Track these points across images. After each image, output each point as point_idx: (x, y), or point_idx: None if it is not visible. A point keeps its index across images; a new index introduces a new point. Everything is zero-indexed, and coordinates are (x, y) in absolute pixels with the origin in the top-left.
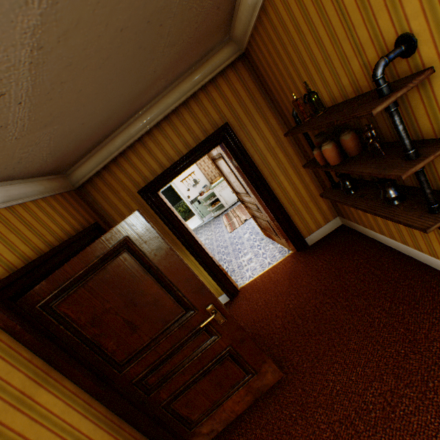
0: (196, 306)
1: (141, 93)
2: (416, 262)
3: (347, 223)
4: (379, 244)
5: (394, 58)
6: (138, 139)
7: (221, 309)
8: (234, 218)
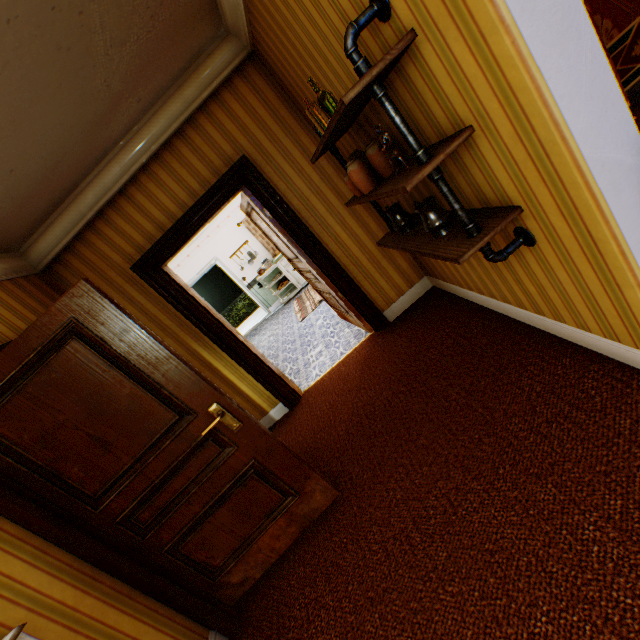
0: (195, 408)
1: (99, 120)
2: (509, 321)
3: (437, 284)
4: (471, 305)
5: (367, 22)
6: (120, 192)
7: (232, 410)
8: (308, 301)
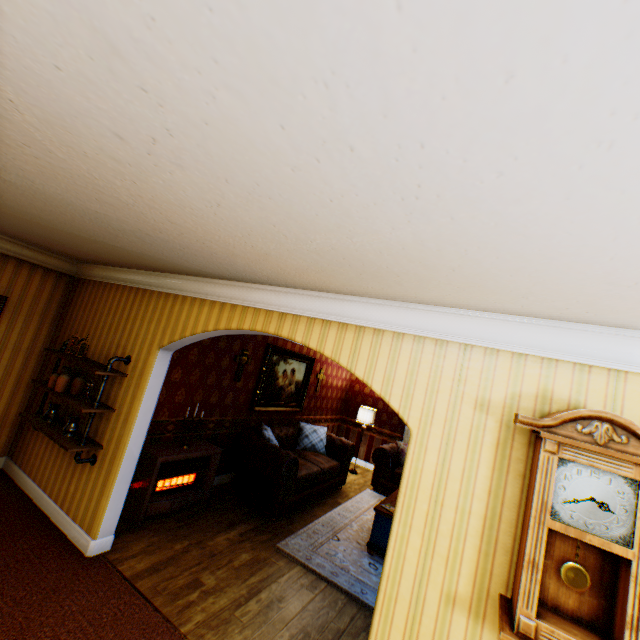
0: None
1: None
2: (40, 510)
3: (11, 467)
4: (24, 492)
5: (123, 360)
6: None
7: None
8: None
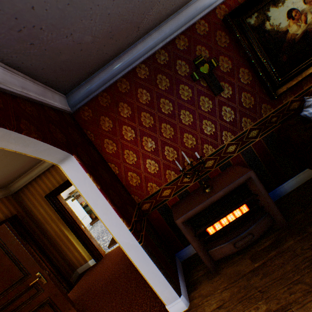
0: (31, 272)
1: None
2: None
3: None
4: None
5: None
6: (47, 169)
7: (45, 275)
8: None
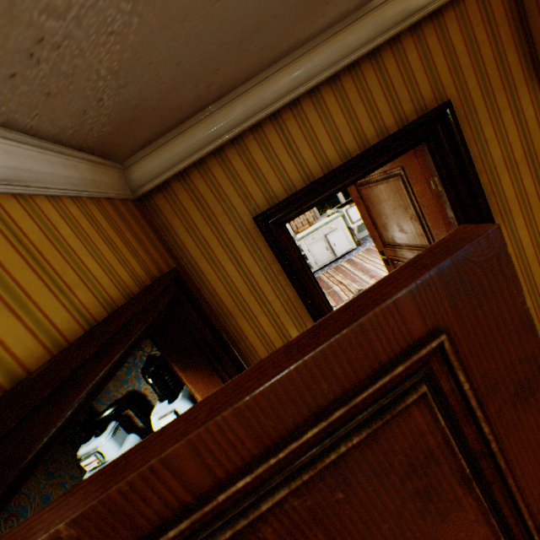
0: None
1: None
2: None
3: None
4: None
5: None
6: (270, 116)
7: None
8: (334, 285)
